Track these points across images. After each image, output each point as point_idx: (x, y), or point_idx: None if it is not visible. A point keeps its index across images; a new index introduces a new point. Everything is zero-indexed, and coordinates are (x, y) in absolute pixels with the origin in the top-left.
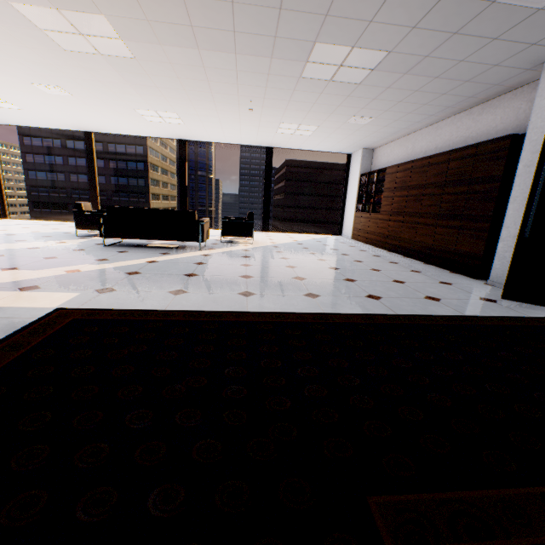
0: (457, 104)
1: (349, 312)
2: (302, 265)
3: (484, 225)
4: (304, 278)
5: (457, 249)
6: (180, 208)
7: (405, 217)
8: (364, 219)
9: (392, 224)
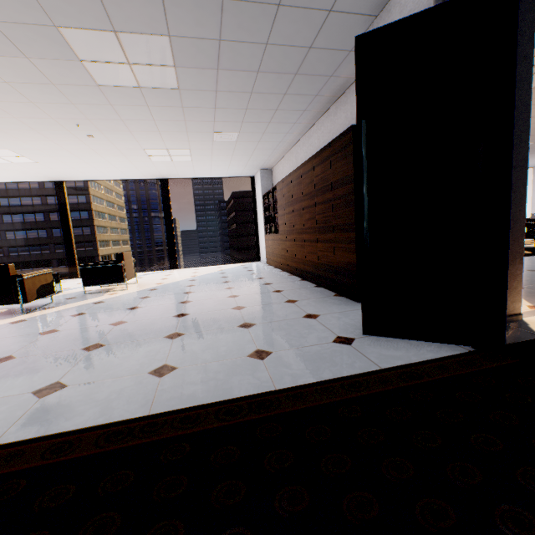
0: (310, 106)
1: (50, 432)
2: (142, 316)
3: (351, 234)
4: (104, 344)
5: (337, 267)
6: (67, 256)
7: (296, 235)
8: (271, 241)
9: (289, 244)
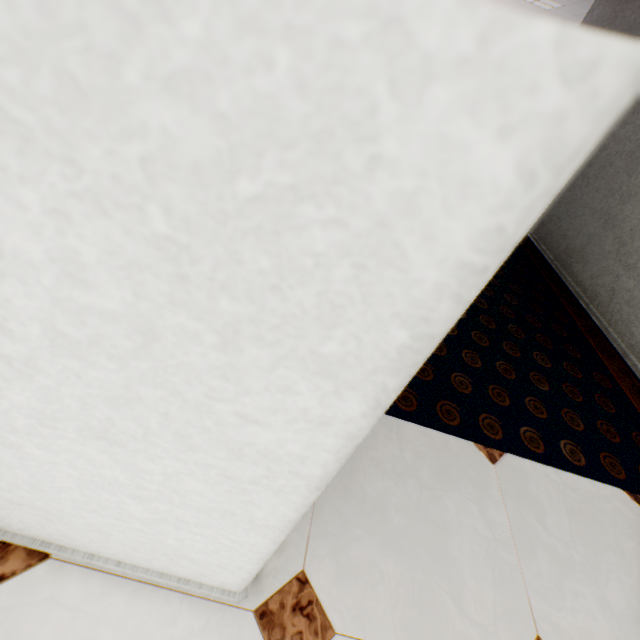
0: None
1: None
2: None
3: None
4: None
5: None
6: None
7: None
8: None
9: None
